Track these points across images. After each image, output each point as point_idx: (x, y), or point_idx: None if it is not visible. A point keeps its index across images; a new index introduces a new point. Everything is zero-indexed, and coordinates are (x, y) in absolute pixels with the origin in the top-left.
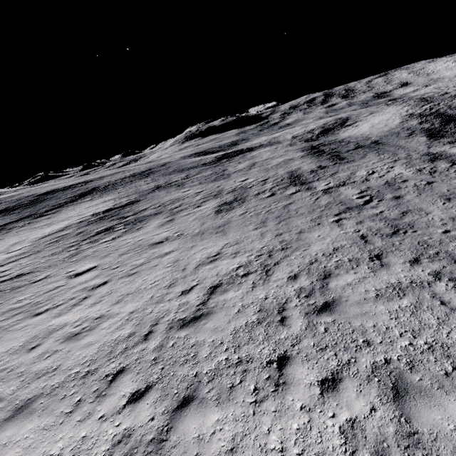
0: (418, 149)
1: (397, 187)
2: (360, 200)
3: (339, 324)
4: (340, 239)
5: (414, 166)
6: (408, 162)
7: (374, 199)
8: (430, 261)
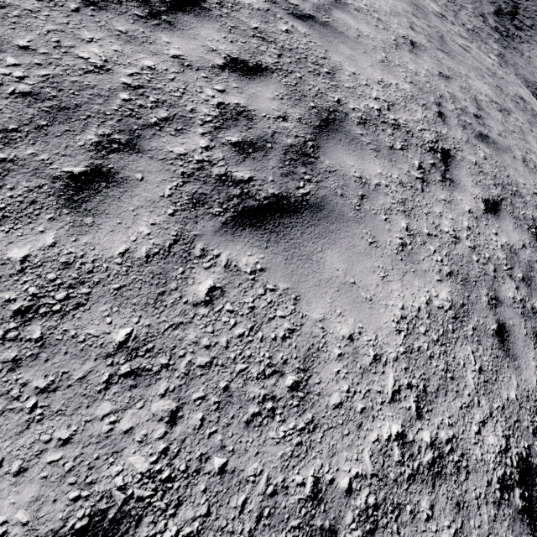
0: (484, 11)
1: (462, 9)
2: (450, 0)
3: (438, 4)
4: (440, 0)
5: (474, 11)
6: (474, 8)
7: (454, 4)
8: (454, 17)
